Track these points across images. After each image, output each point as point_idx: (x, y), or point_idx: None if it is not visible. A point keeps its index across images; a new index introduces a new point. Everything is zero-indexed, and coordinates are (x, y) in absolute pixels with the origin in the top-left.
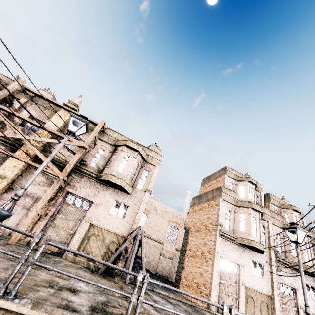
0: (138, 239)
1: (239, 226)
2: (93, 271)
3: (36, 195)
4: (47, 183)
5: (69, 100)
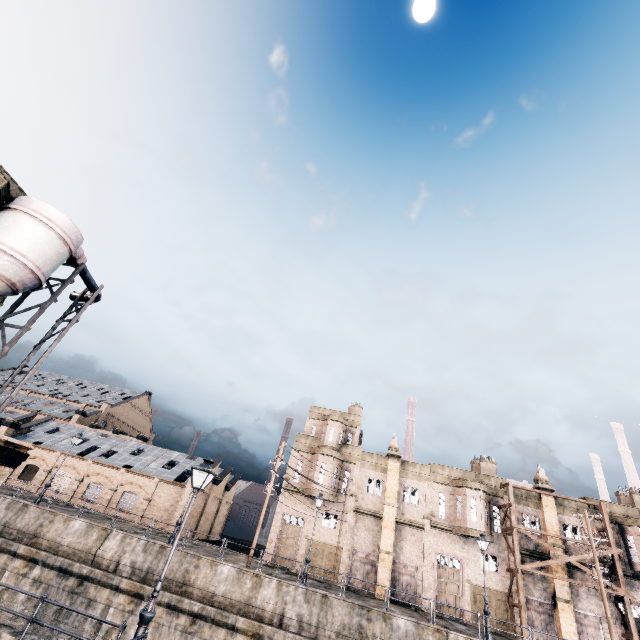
0: None
1: None
2: None
3: (595, 612)
4: (593, 595)
5: (538, 479)
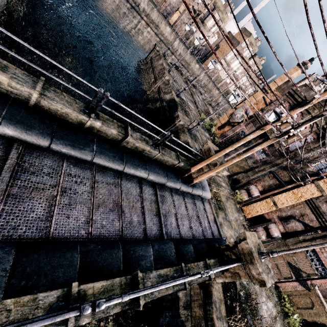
0: (202, 50)
1: (231, 60)
2: (190, 51)
3: (184, 21)
4: (188, 17)
5: None
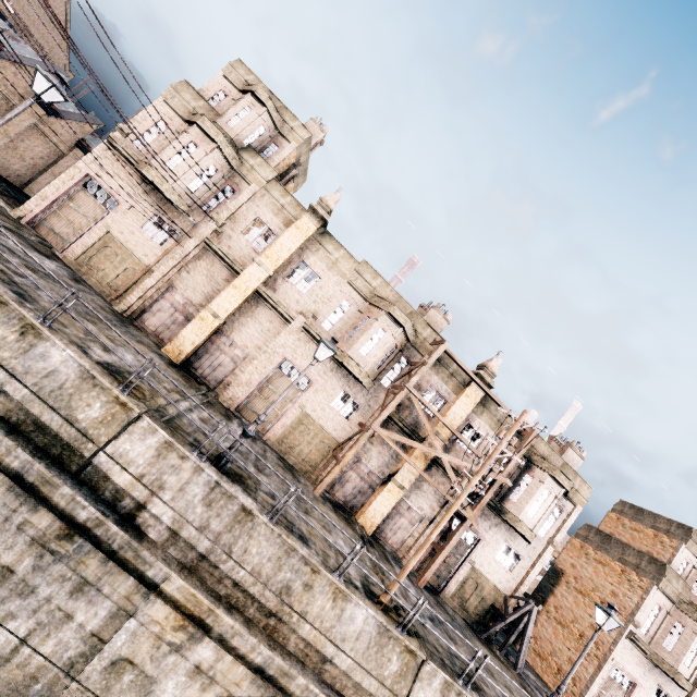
0: (531, 619)
1: (665, 639)
2: (473, 630)
3: (423, 511)
4: (435, 498)
5: (486, 365)
